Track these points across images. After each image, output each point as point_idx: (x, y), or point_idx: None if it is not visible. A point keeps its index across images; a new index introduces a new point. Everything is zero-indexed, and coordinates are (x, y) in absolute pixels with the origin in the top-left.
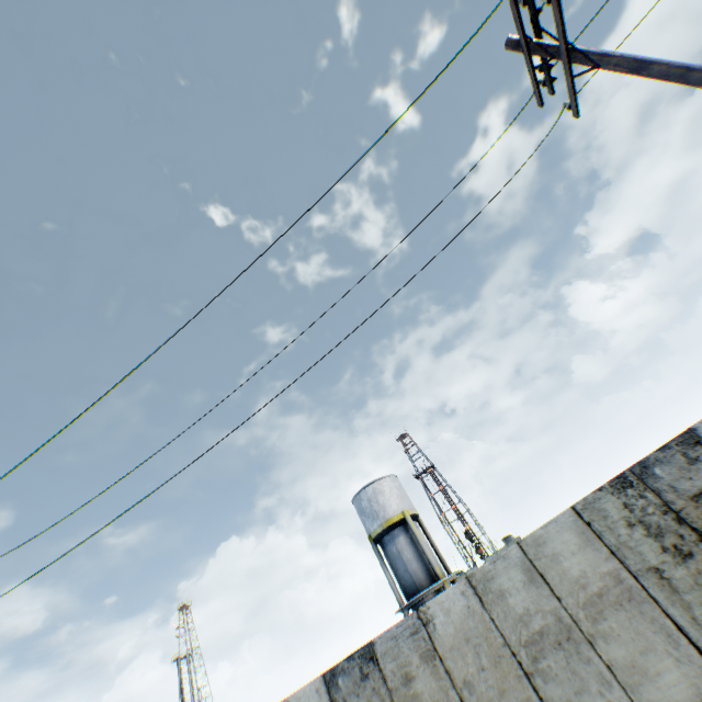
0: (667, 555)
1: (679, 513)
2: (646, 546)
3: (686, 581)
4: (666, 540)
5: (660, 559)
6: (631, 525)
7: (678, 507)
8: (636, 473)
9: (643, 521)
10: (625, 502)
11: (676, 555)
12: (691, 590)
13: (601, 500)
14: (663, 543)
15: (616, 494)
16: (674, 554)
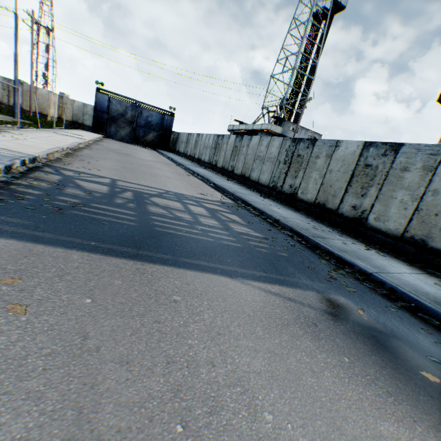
0: (3, 89)
1: (10, 87)
2: (1, 86)
3: (2, 92)
4: (5, 88)
5: (2, 88)
6: (2, 83)
7: (11, 87)
8: (10, 80)
9: (4, 84)
10: (4, 81)
11: (4, 90)
12: (2, 93)
13: (1, 78)
14: (4, 88)
15: (4, 79)
16: (4, 89)
